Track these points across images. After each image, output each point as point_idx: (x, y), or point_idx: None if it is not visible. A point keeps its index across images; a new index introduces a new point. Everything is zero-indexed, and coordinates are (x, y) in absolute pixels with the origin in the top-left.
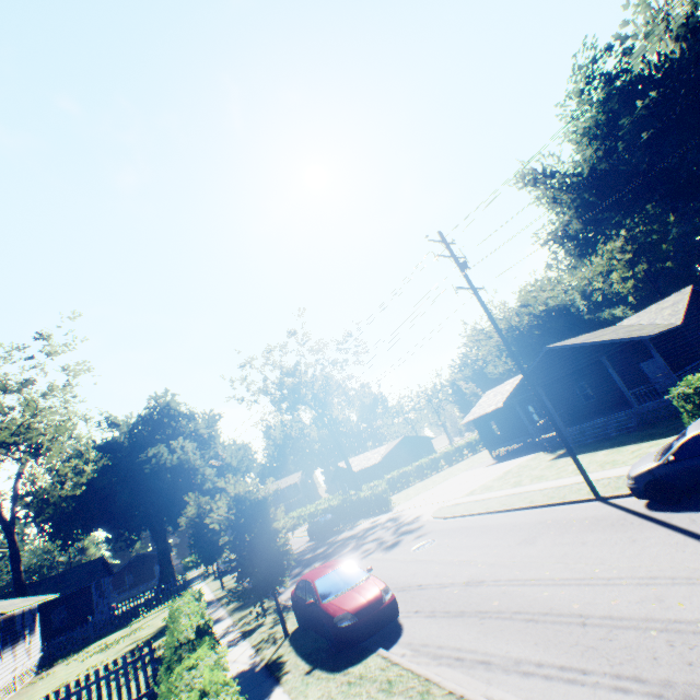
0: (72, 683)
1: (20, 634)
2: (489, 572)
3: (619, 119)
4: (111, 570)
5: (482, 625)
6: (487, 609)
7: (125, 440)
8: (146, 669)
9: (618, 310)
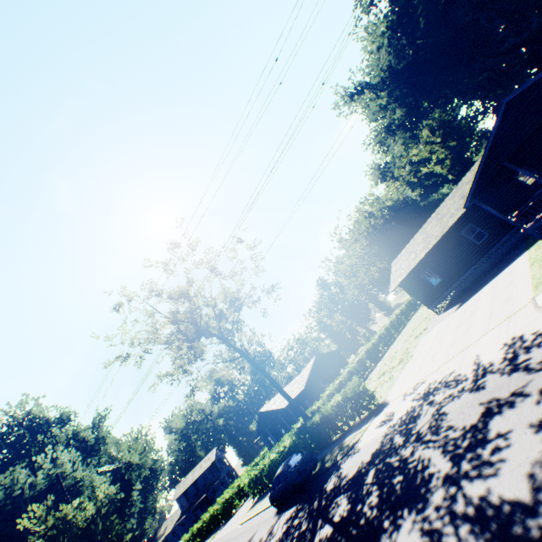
0: None
1: None
2: None
3: (412, 4)
4: None
5: None
6: None
7: None
8: None
9: (444, 188)
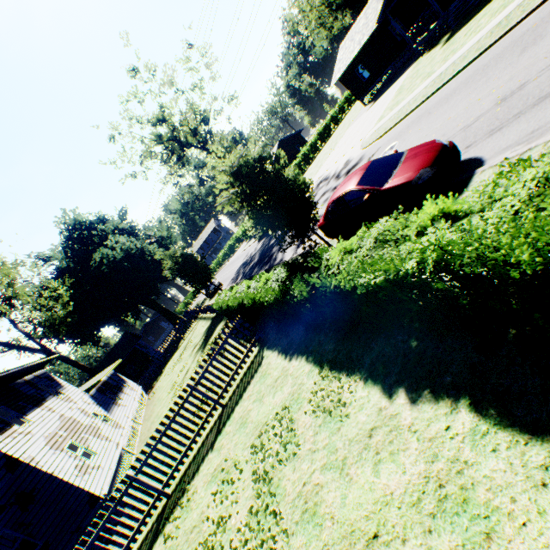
0: (179, 380)
1: (119, 386)
2: (522, 78)
3: None
4: (138, 336)
5: None
6: None
7: (68, 264)
8: (244, 330)
9: None
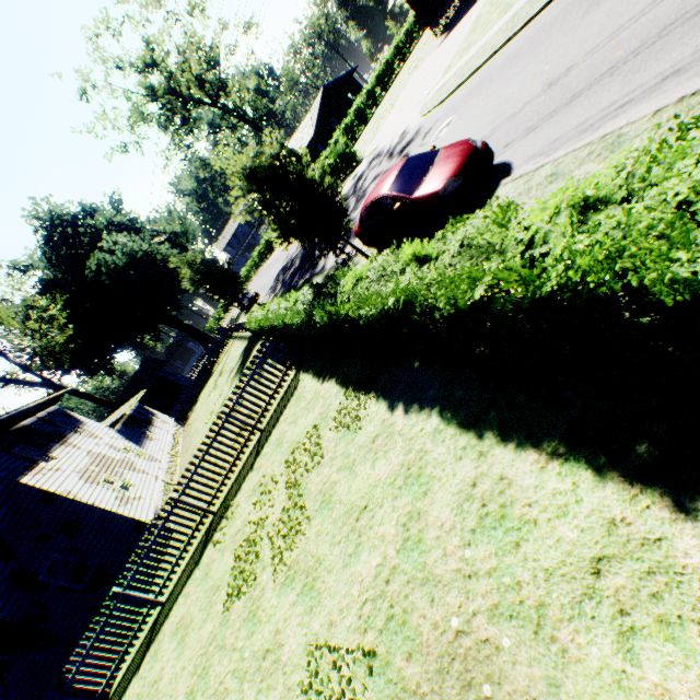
0: (217, 409)
1: (148, 420)
2: (572, 57)
3: None
4: (162, 362)
5: (623, 73)
6: (613, 65)
7: (55, 275)
8: (278, 354)
9: None
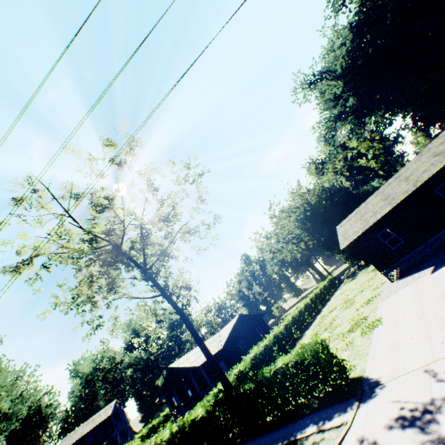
0: None
1: None
2: None
3: (382, 3)
4: None
5: None
6: None
7: None
8: None
9: (375, 181)
